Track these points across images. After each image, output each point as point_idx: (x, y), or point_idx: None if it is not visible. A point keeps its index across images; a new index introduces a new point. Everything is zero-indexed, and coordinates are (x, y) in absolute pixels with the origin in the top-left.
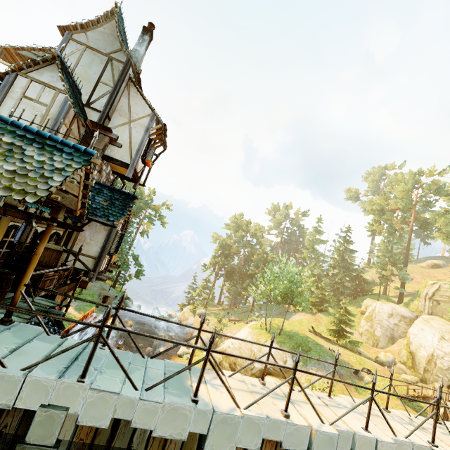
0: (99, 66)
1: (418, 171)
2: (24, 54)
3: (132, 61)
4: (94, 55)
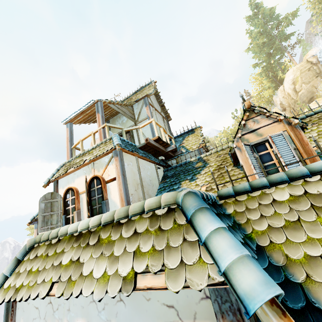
0: (162, 121)
1: None
2: (113, 107)
3: (170, 118)
4: (158, 114)
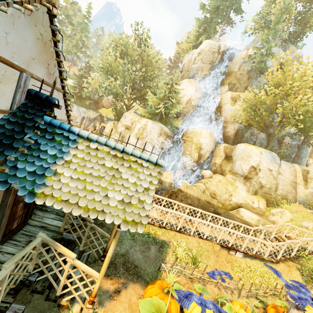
0: None
1: None
2: None
3: None
4: None
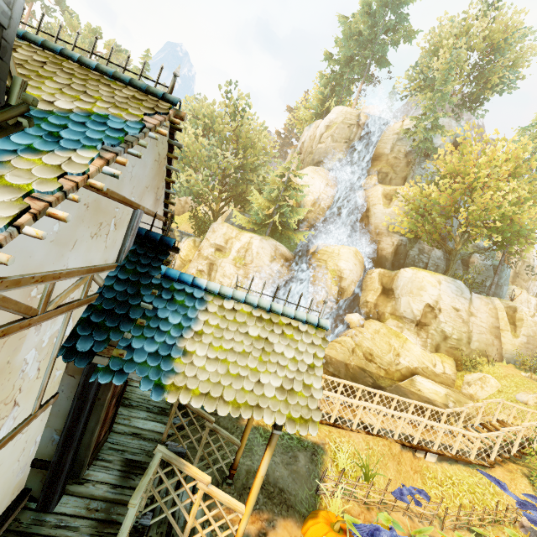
0: None
1: (96, 30)
2: None
3: None
4: None
